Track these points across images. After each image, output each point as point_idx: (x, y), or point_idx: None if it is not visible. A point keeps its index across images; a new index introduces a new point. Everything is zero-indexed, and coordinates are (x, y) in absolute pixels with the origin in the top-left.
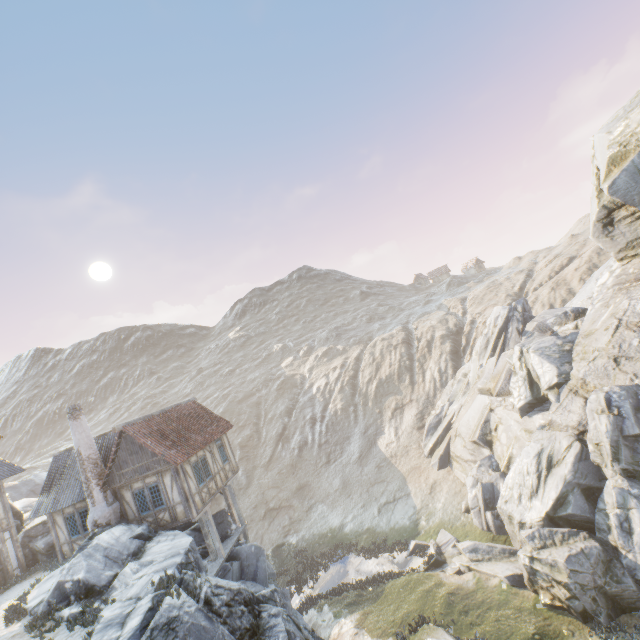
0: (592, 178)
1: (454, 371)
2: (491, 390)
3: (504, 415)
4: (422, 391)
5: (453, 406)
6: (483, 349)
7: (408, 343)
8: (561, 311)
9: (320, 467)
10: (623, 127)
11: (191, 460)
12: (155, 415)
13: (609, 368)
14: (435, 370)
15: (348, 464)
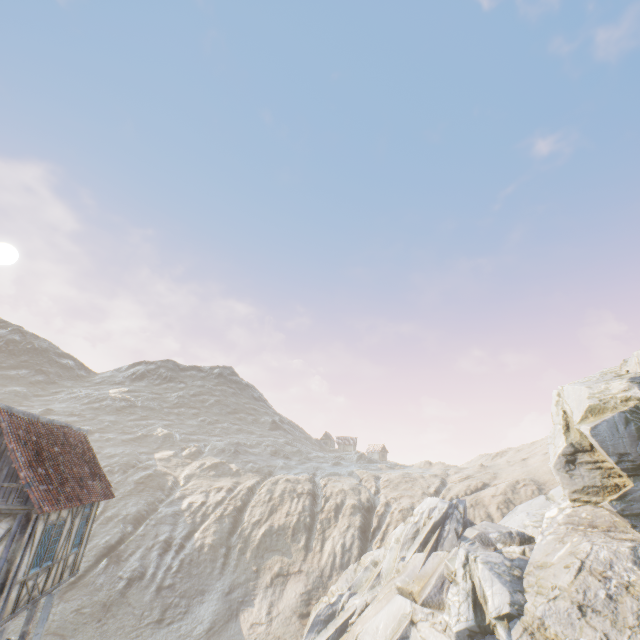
0: (555, 417)
1: (360, 553)
2: (414, 594)
3: (431, 636)
4: (317, 563)
5: (355, 599)
6: (410, 538)
7: (314, 497)
8: (506, 529)
9: (145, 625)
10: (604, 388)
11: (50, 517)
12: (40, 421)
13: (573, 615)
14: (339, 542)
15: (188, 636)
